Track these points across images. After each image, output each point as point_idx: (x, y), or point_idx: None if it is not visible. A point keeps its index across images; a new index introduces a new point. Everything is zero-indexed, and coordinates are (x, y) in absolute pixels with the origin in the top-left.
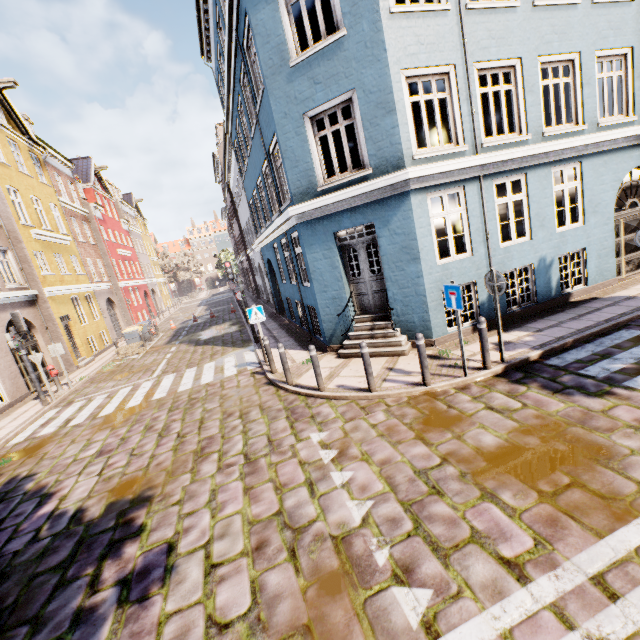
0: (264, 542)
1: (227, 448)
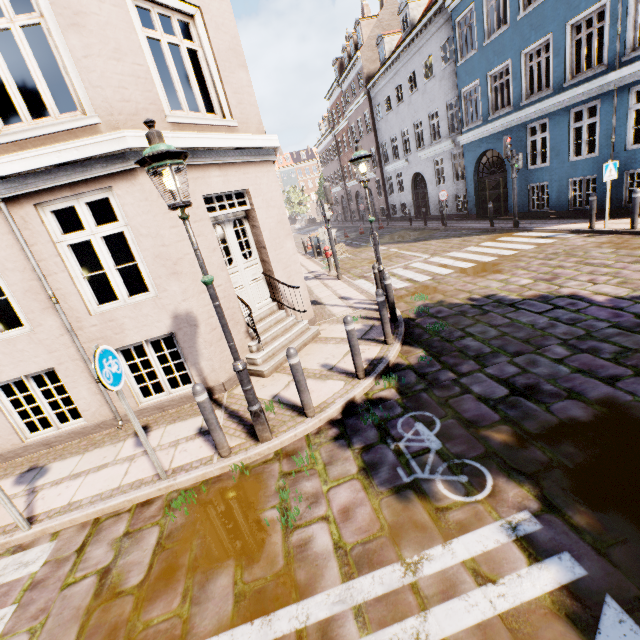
0: None
1: None
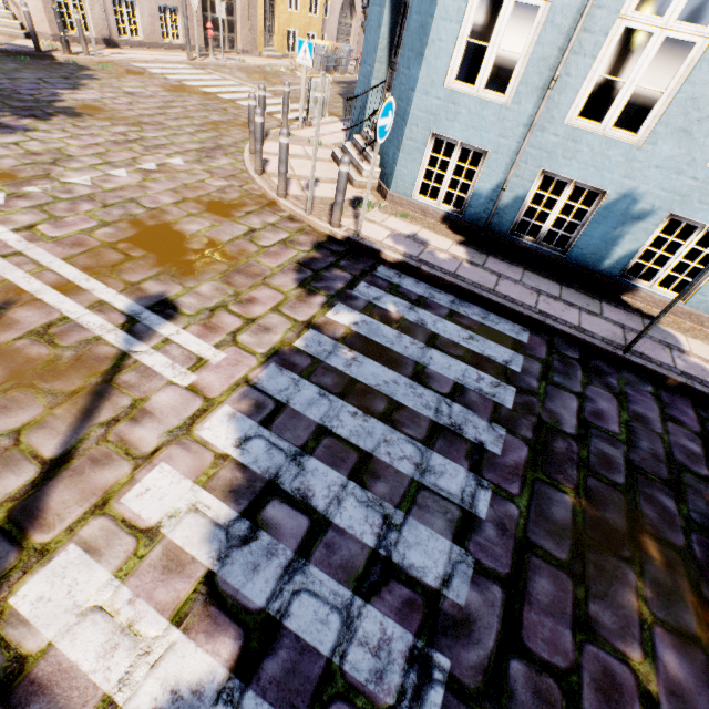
0: (40, 155)
1: (148, 132)
